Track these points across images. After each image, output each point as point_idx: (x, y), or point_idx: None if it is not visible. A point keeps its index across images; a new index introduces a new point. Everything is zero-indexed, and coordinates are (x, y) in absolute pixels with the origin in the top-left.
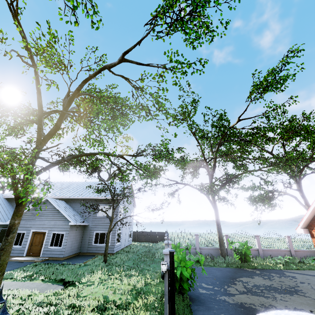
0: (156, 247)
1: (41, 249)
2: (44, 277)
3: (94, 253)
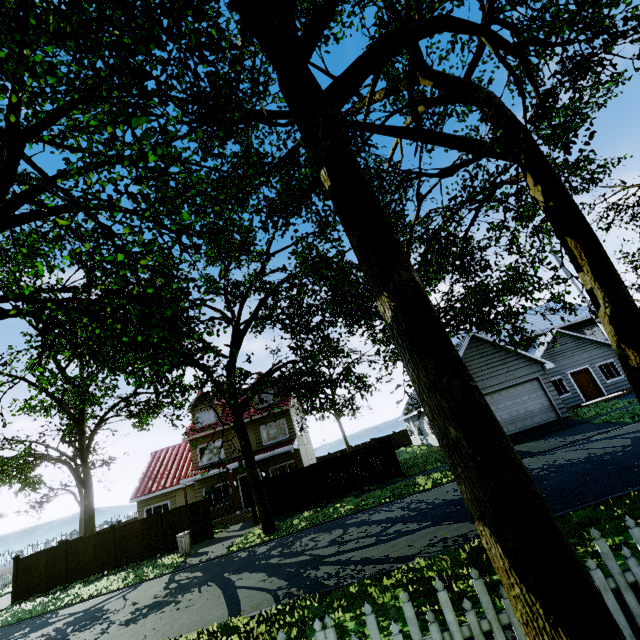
0: None
1: (598, 388)
2: None
3: None
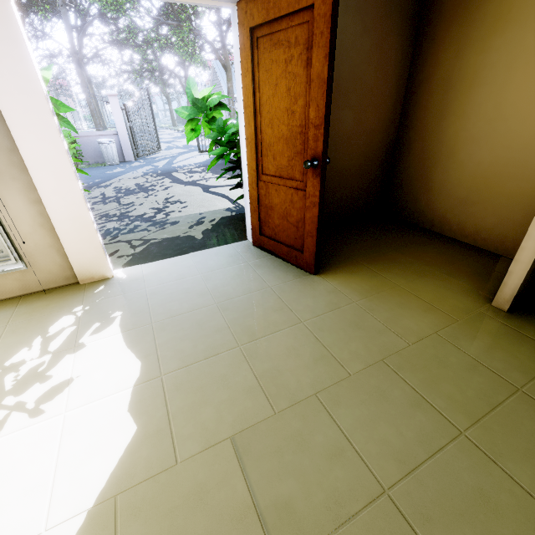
0: None
1: None
2: None
3: None
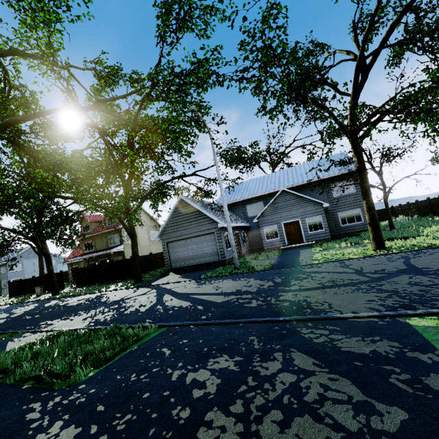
0: (398, 221)
1: (301, 236)
2: (369, 241)
3: (347, 233)
